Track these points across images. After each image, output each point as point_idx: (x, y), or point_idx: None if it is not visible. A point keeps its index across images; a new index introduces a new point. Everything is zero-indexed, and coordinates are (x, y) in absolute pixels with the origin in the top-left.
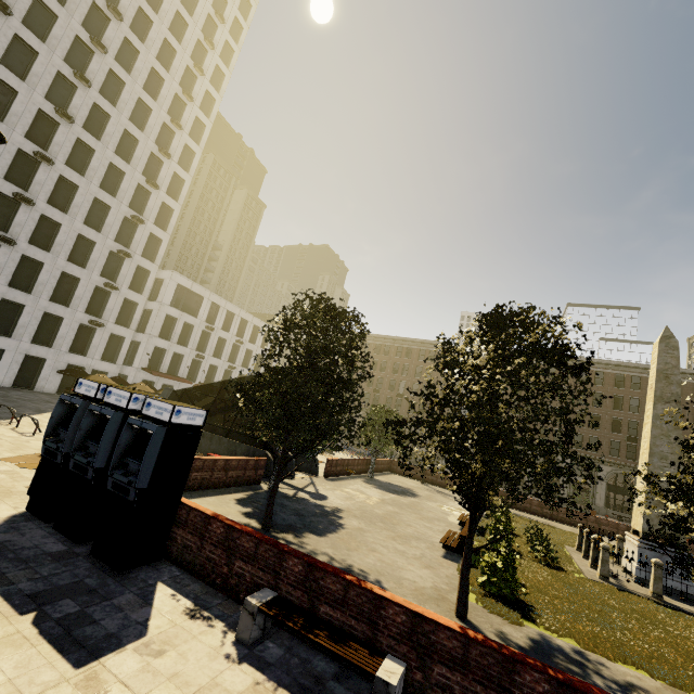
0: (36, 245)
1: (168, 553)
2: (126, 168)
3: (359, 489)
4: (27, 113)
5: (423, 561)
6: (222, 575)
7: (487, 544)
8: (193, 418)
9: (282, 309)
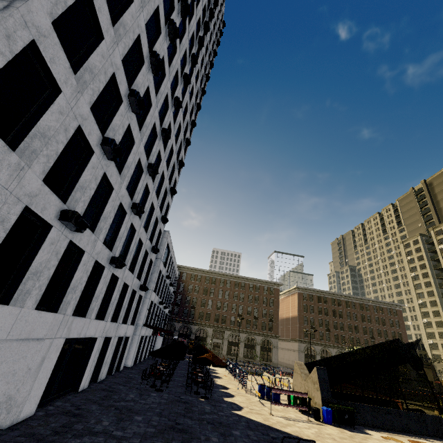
0: None
1: None
2: (174, 149)
3: None
4: (163, 93)
5: None
6: None
7: None
8: None
9: None
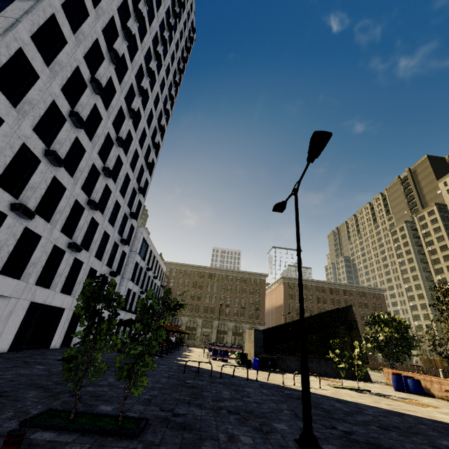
0: None
1: None
2: (139, 152)
3: None
4: (116, 107)
5: None
6: None
7: None
8: None
9: None
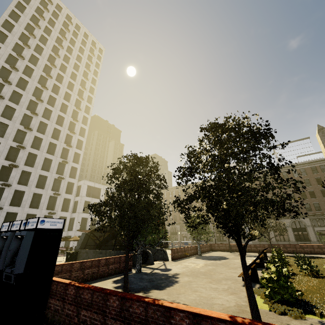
0: (21, 184)
1: (46, 319)
2: (57, 142)
3: (192, 262)
4: (13, 132)
5: (229, 291)
6: (74, 324)
7: (255, 260)
8: (54, 224)
9: (112, 165)
